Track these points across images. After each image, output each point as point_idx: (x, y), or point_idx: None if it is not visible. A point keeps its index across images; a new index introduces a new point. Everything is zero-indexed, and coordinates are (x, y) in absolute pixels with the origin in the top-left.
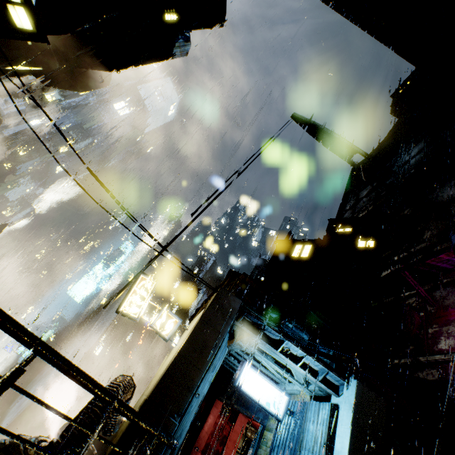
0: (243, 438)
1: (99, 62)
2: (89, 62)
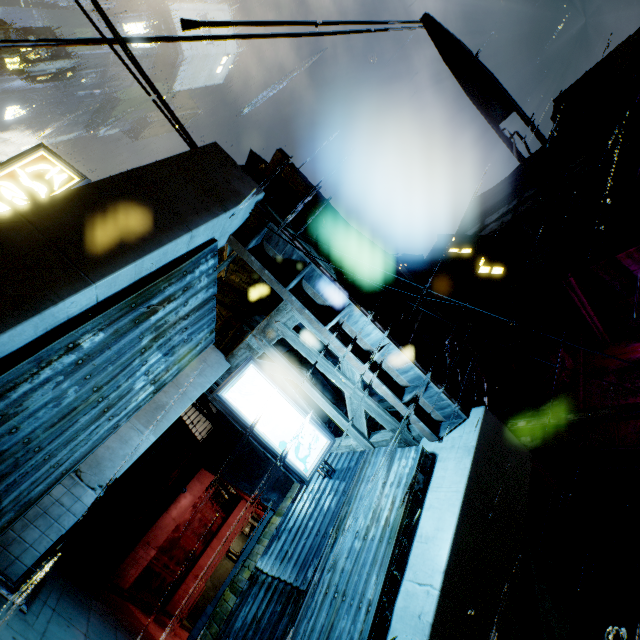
0: (245, 540)
1: None
2: None
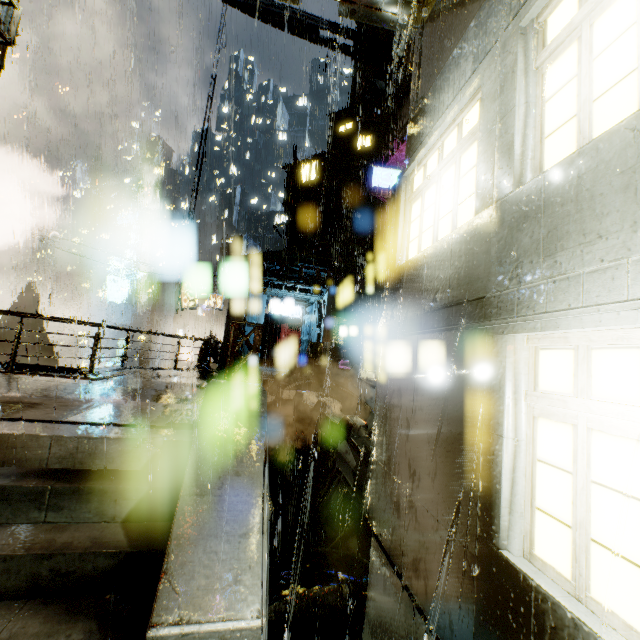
0: None
1: None
2: None
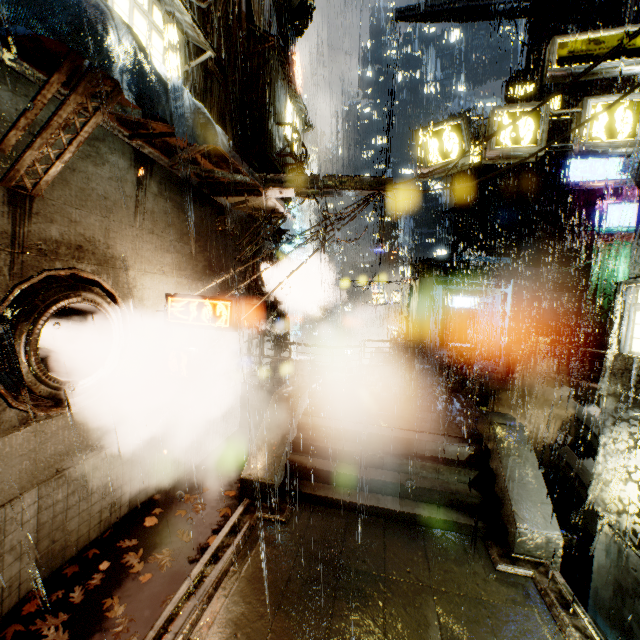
0: None
1: None
2: None
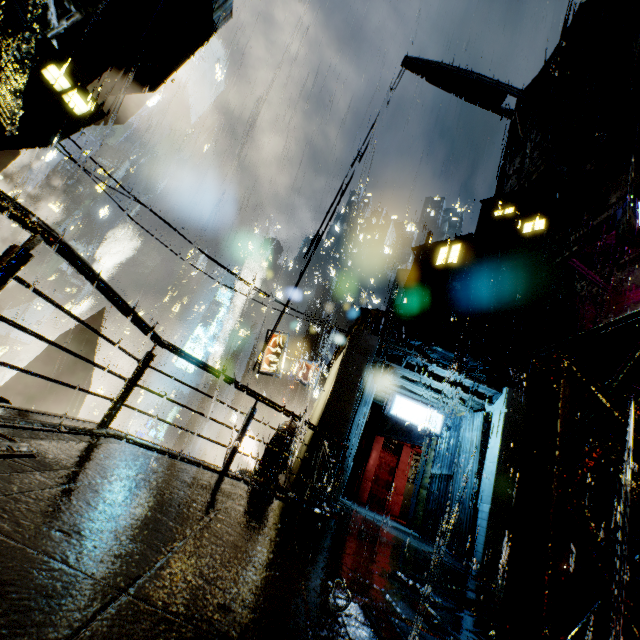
0: (413, 469)
1: (135, 84)
2: (122, 87)
